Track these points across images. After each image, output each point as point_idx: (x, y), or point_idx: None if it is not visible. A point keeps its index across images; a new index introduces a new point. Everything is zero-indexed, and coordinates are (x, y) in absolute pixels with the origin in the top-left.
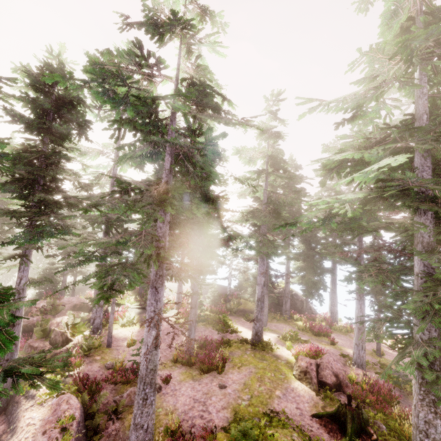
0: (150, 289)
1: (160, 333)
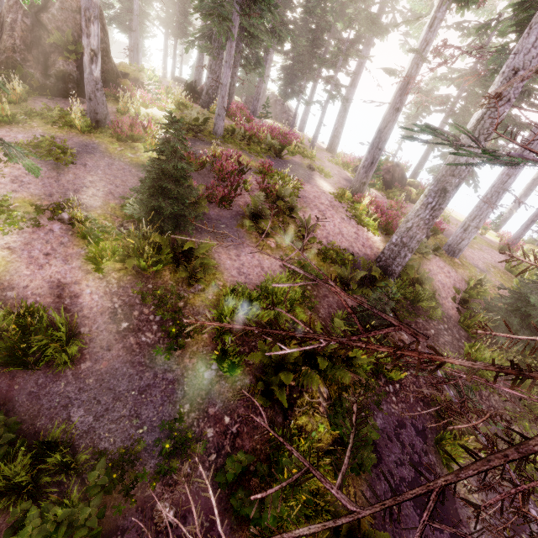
0: None
1: None
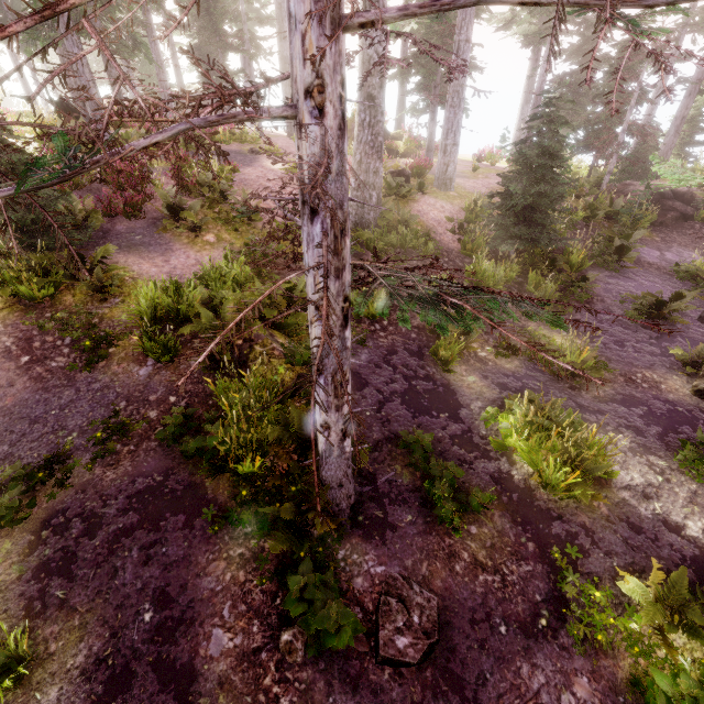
0: None
1: None
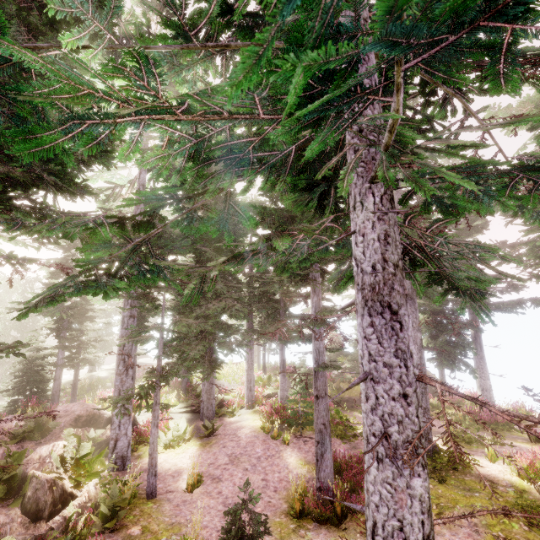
0: (364, 317)
1: None
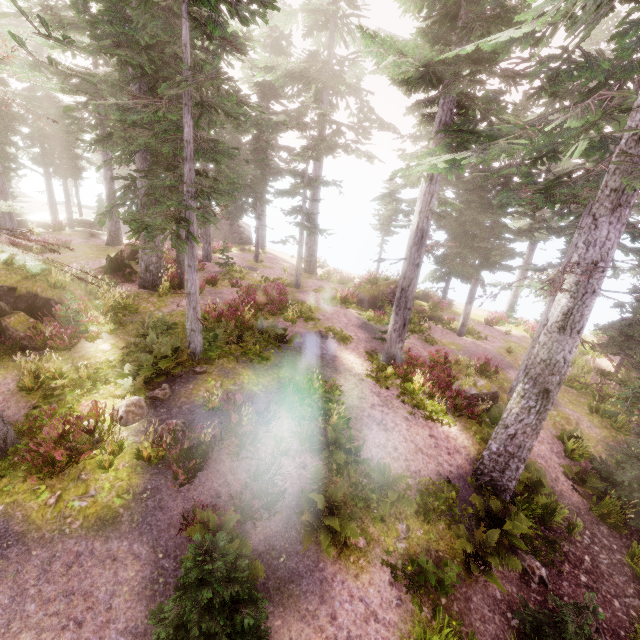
0: None
1: None
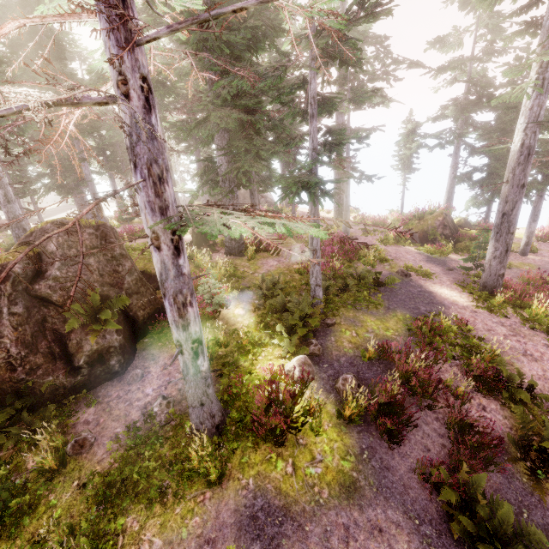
0: None
1: (10, 193)
